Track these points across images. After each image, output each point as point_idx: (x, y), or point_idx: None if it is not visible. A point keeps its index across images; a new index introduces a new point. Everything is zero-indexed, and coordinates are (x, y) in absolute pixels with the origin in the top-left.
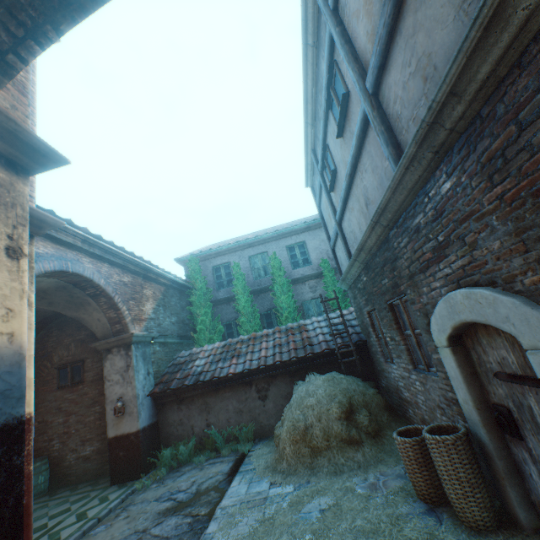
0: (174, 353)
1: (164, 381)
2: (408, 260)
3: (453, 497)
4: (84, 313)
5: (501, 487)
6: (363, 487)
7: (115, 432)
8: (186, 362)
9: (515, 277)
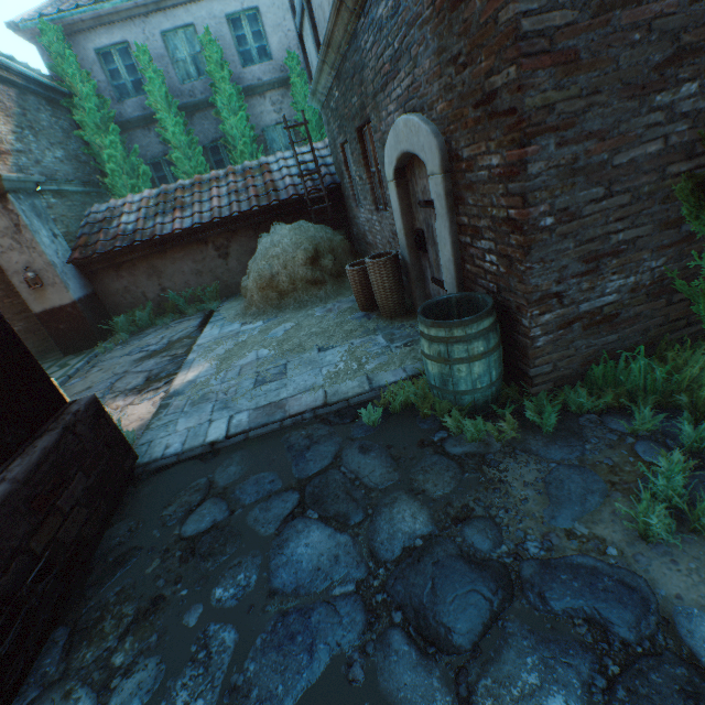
0: (82, 208)
1: (85, 246)
2: (373, 72)
3: (379, 301)
4: None
5: (412, 290)
6: (321, 312)
7: (41, 307)
8: (107, 220)
9: (434, 104)
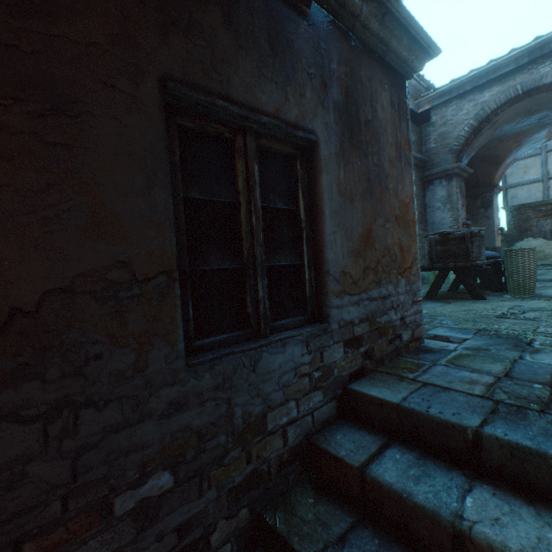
0: None
1: None
2: None
3: None
4: (505, 162)
5: None
6: None
7: (496, 244)
8: None
9: None
